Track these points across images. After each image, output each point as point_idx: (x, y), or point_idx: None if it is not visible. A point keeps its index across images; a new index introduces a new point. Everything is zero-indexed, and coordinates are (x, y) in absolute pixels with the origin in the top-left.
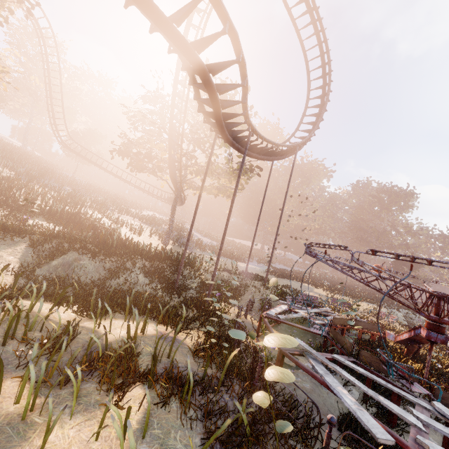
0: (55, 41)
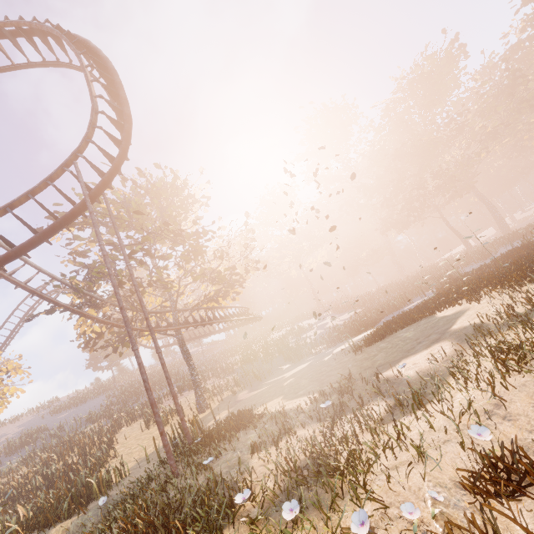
0: None
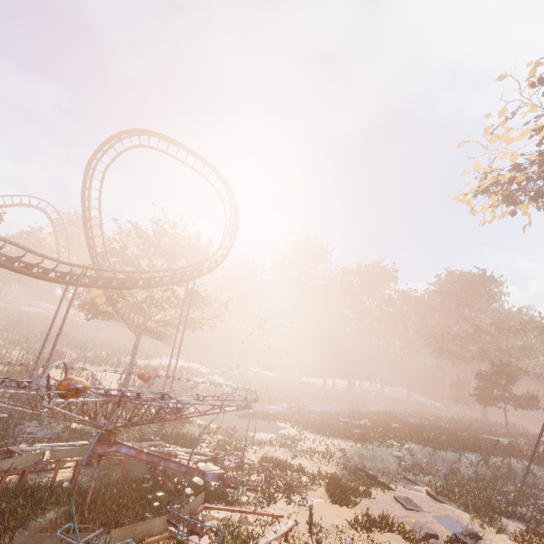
0: (65, 225)
